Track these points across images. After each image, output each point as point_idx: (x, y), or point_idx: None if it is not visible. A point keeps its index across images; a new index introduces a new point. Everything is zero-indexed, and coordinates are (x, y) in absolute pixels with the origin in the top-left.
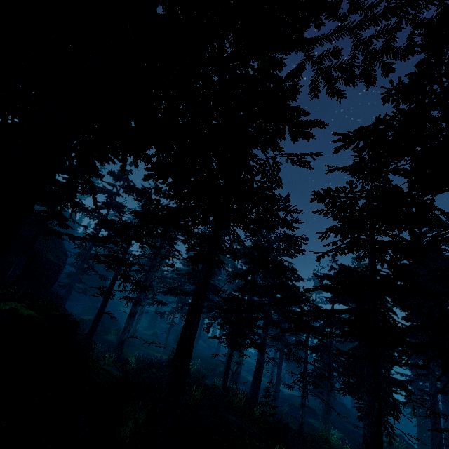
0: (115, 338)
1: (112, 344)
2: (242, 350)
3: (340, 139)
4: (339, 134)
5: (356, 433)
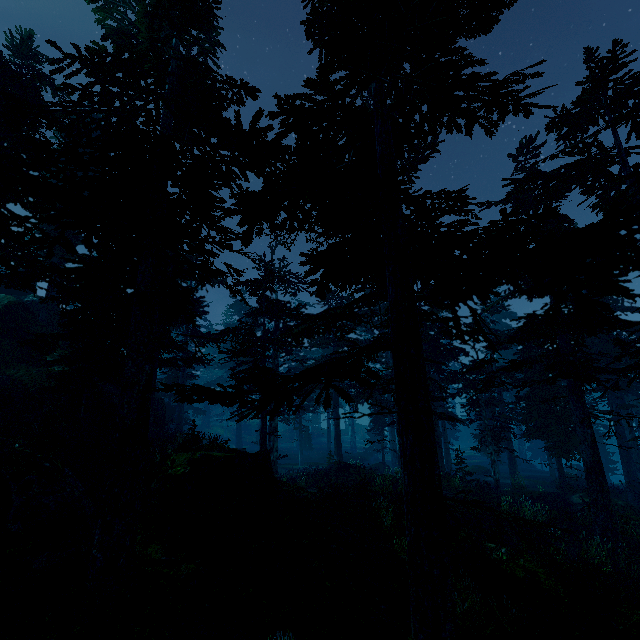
0: None
1: None
2: None
3: (510, 183)
4: (509, 179)
5: (534, 477)
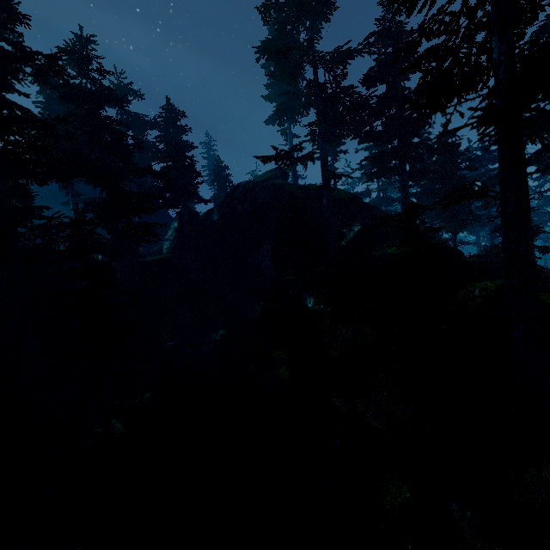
0: None
1: None
2: None
3: None
4: None
5: None
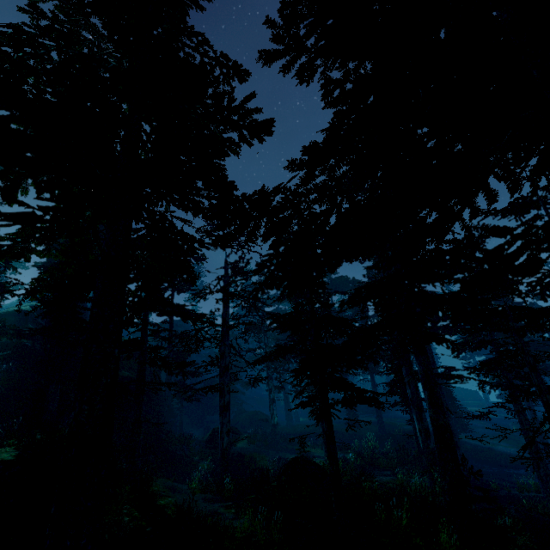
0: (247, 445)
1: (241, 454)
2: (420, 408)
3: None
4: None
5: None
